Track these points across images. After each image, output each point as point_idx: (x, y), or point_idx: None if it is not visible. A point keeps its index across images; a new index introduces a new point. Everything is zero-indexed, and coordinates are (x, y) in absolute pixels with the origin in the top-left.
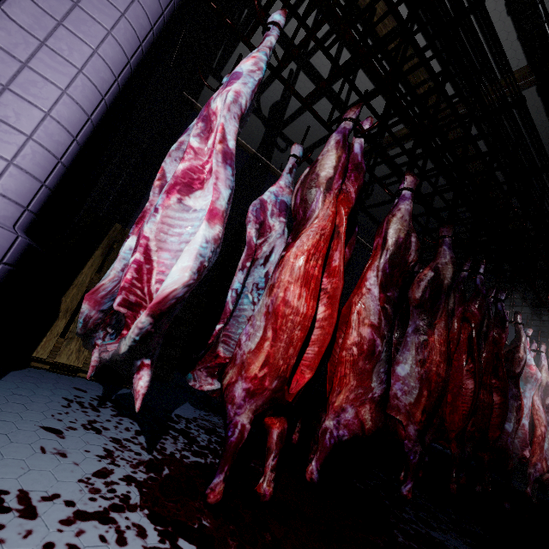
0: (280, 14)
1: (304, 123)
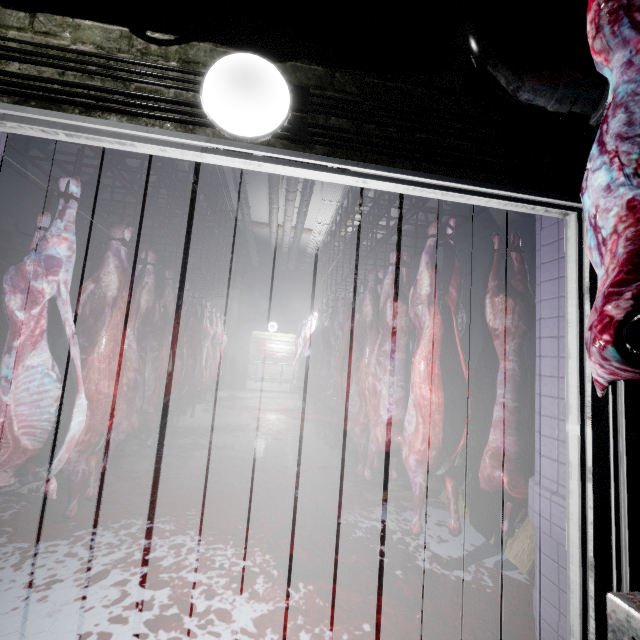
0: (77, 186)
1: None
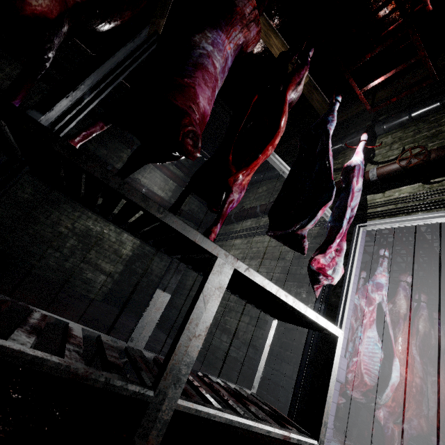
0: (387, 252)
1: None
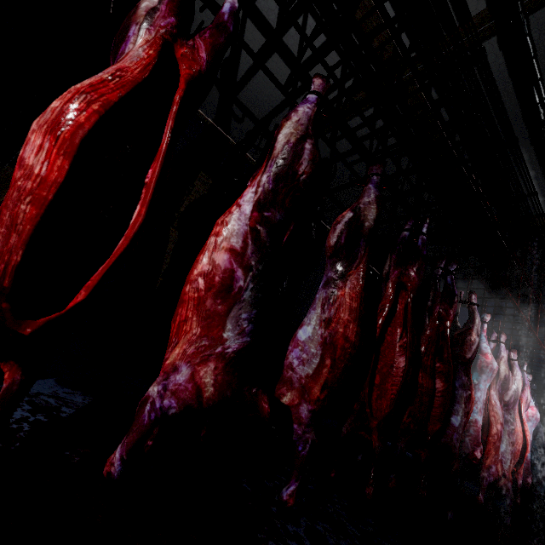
0: None
1: (258, 85)
